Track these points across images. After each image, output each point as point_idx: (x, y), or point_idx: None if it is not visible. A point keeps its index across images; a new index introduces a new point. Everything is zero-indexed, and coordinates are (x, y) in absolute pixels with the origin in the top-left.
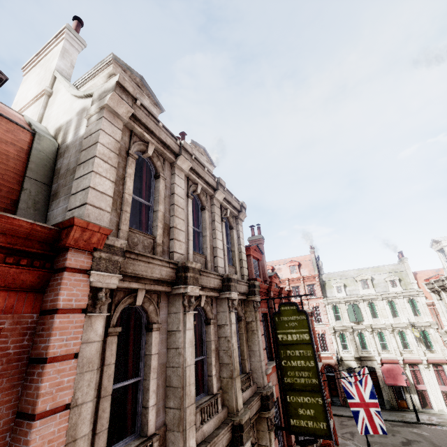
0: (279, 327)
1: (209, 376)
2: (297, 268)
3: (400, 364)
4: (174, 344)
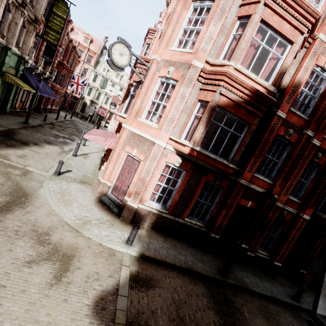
0: (56, 6)
1: None
2: (89, 42)
3: (107, 110)
4: None
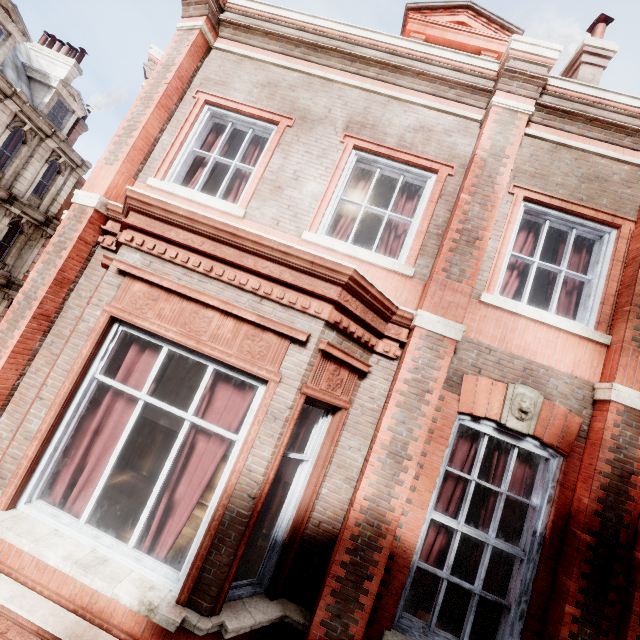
0: None
1: None
2: None
3: None
4: None
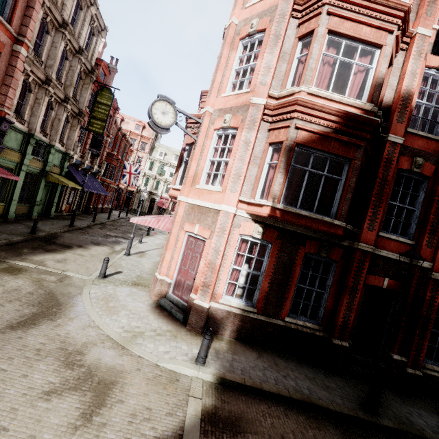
0: (100, 96)
1: (61, 77)
2: (142, 128)
3: (169, 200)
4: (55, 46)
